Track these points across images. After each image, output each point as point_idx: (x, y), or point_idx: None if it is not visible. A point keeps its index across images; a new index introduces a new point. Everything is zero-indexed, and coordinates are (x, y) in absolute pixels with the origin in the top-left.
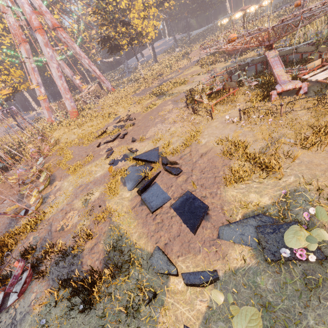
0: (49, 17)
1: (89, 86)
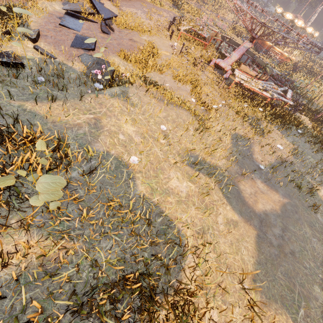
0: None
1: None
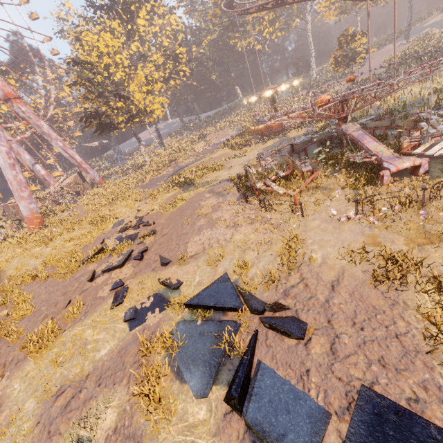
0: (0, 84)
1: (62, 179)
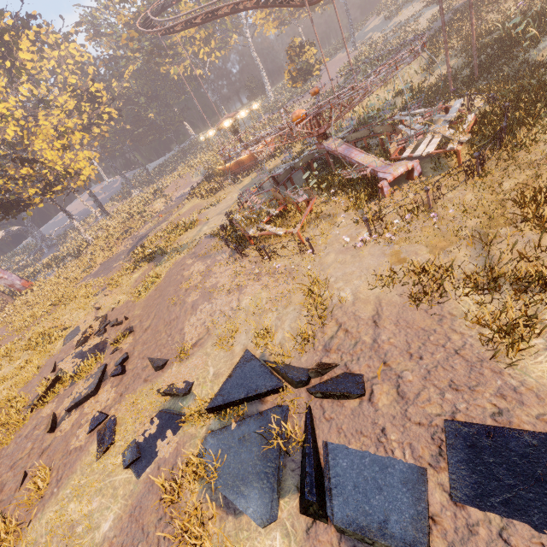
0: None
1: None
